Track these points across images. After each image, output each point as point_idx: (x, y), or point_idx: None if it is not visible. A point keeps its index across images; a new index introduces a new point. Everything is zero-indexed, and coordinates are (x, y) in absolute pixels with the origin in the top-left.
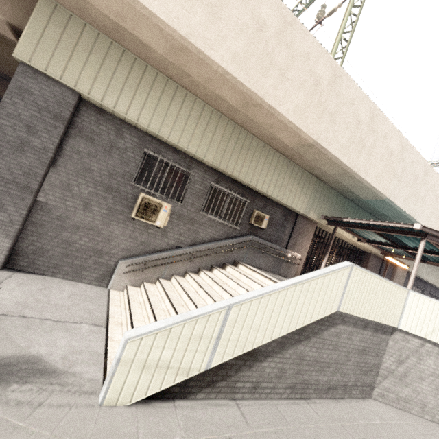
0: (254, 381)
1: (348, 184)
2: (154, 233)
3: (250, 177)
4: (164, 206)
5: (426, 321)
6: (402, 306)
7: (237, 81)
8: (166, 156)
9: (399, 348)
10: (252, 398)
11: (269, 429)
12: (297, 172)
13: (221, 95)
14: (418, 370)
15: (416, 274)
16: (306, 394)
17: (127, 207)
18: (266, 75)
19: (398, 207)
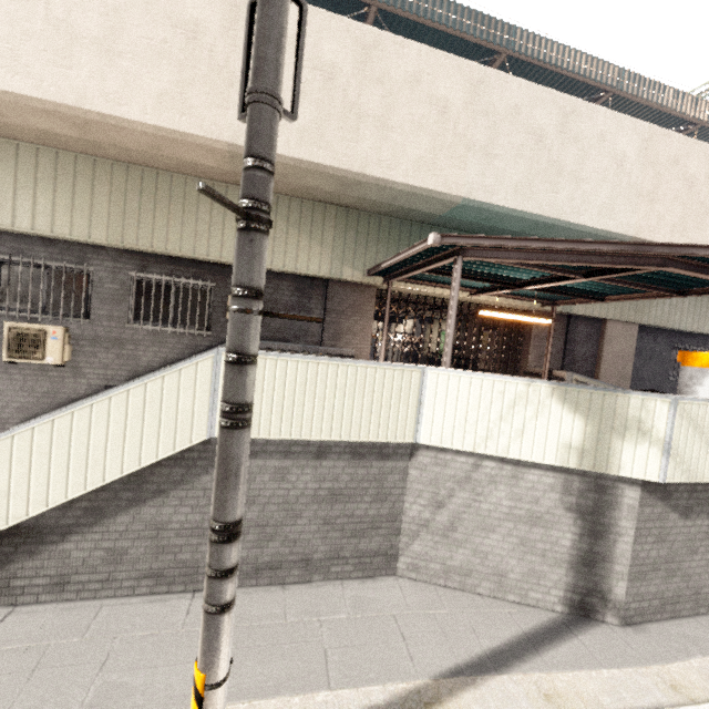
0: (53, 575)
1: (382, 198)
2: (60, 375)
3: (191, 244)
4: (51, 331)
5: (472, 419)
6: (417, 401)
7: (16, 96)
8: (35, 255)
9: (431, 480)
10: (60, 601)
11: (20, 646)
12: (289, 208)
13: (41, 127)
14: (478, 514)
15: (664, 324)
16: (201, 584)
17: (1, 348)
18: (70, 63)
19: (504, 208)
